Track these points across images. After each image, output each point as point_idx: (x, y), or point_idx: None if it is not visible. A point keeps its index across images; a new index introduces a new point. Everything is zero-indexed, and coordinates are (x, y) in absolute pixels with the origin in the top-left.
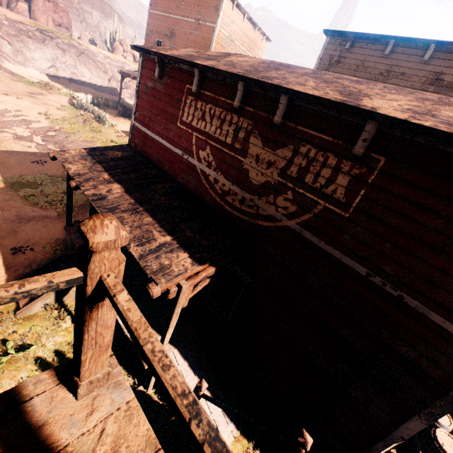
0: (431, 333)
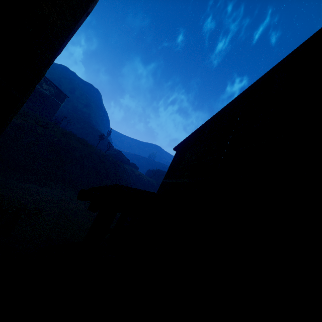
0: None
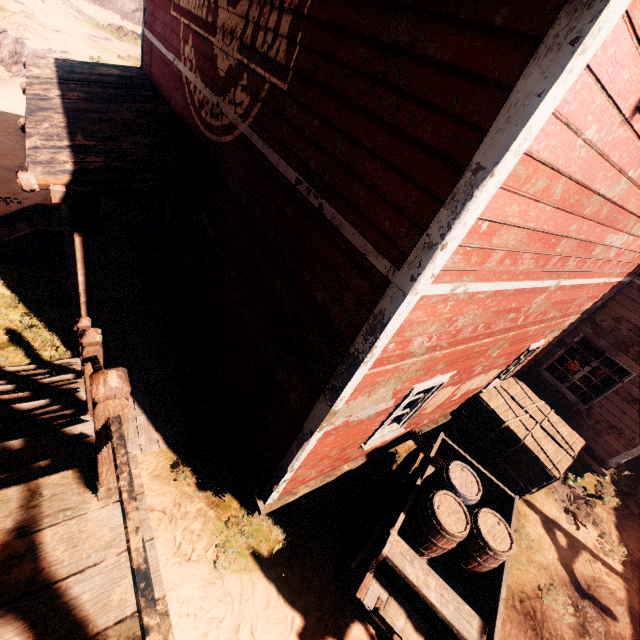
0: (343, 259)
